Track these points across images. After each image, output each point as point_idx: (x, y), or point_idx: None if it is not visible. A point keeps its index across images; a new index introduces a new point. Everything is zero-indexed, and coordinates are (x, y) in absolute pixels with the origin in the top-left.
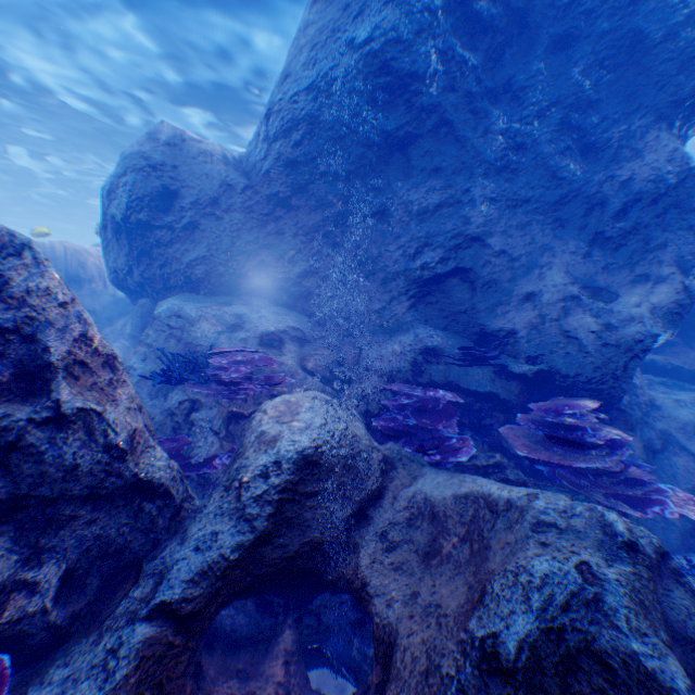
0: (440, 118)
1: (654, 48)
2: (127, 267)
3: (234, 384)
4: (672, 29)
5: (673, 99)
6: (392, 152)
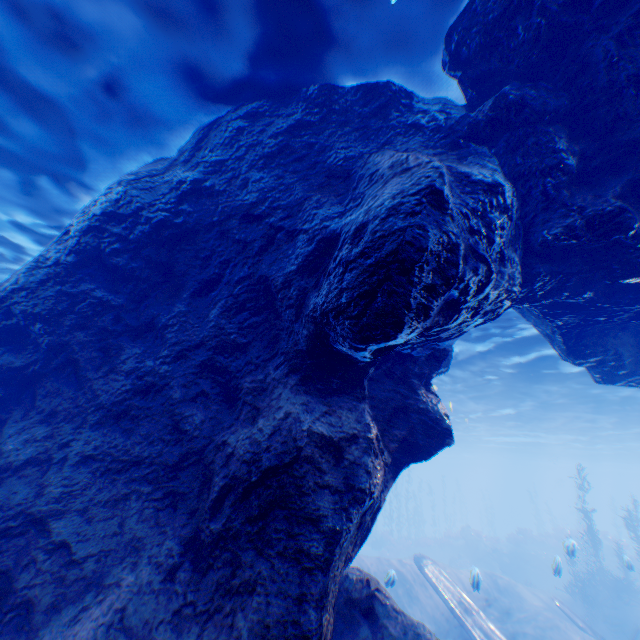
0: (68, 355)
1: (280, 293)
2: None
3: None
4: (291, 277)
5: (298, 347)
6: (24, 387)
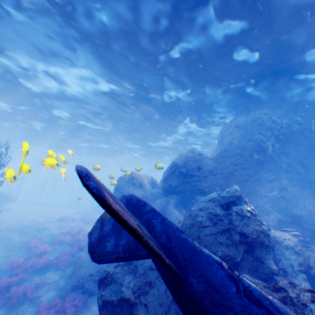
0: (270, 157)
1: None
2: (176, 184)
3: None
4: None
5: None
6: (258, 163)
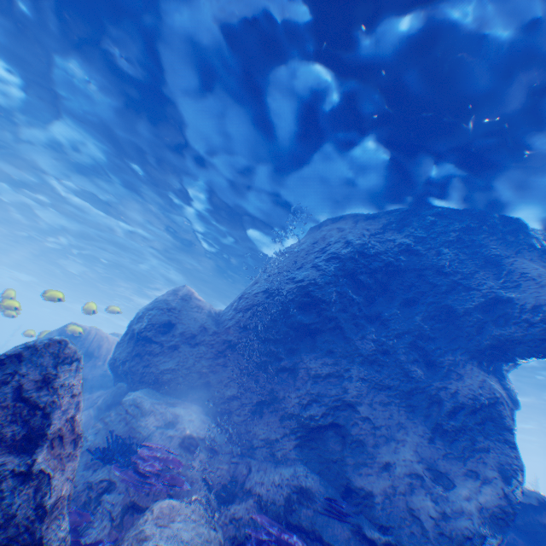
0: (335, 323)
1: (461, 317)
2: (124, 358)
3: (145, 476)
4: (469, 311)
5: (477, 347)
6: (305, 334)
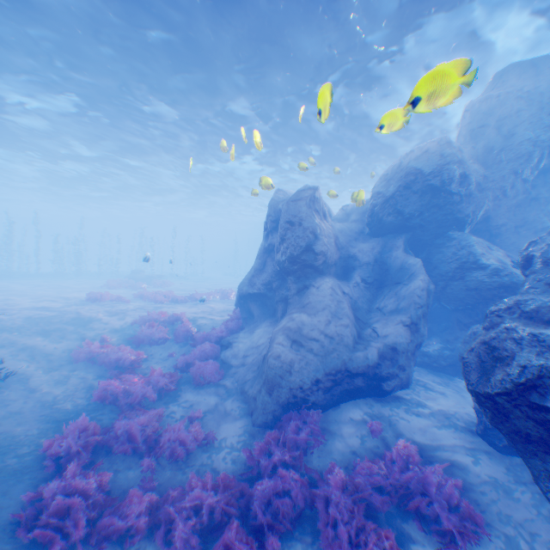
0: None
1: None
2: (412, 212)
3: None
4: None
5: None
6: (540, 174)
